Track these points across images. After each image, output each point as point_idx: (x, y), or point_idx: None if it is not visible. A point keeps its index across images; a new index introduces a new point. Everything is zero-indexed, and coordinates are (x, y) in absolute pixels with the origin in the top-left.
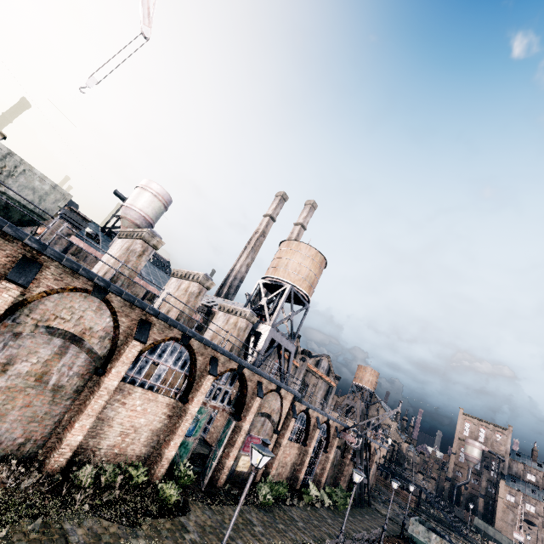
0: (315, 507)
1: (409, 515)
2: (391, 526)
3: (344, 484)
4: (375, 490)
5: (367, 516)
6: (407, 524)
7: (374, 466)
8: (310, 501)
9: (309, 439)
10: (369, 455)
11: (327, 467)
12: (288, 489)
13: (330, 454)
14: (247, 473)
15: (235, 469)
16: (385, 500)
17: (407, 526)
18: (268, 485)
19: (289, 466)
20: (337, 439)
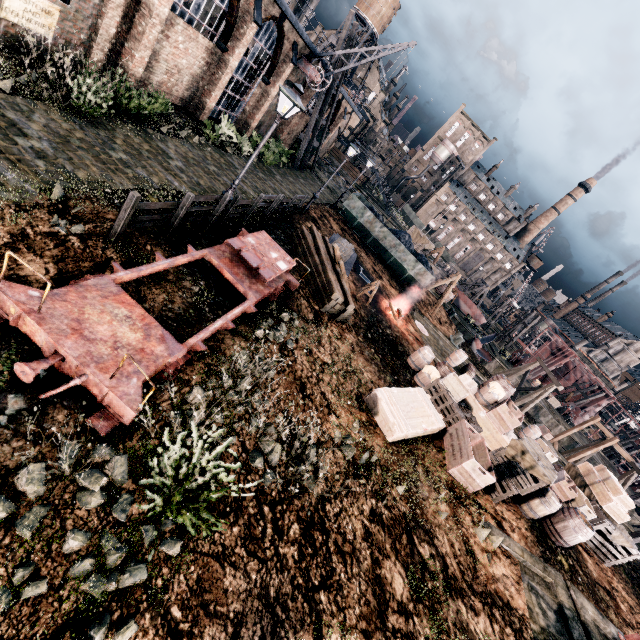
0: (225, 152)
1: (351, 191)
2: (327, 196)
3: (288, 142)
4: (326, 161)
5: (303, 181)
6: (346, 197)
7: (335, 133)
8: (218, 143)
9: (234, 39)
10: (334, 117)
11: (264, 107)
12: (181, 115)
13: (272, 88)
14: (55, 44)
15: None
16: (332, 171)
17: (344, 199)
18: (112, 86)
19: (186, 78)
20: (290, 67)
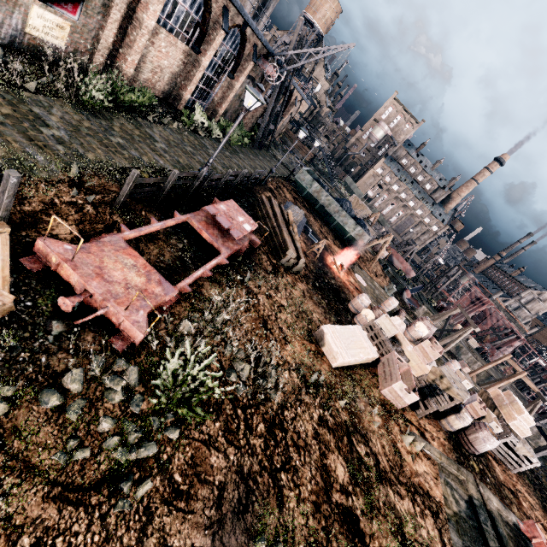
0: (198, 135)
1: (301, 165)
2: (281, 170)
3: (248, 125)
4: (280, 140)
5: (261, 158)
6: (297, 171)
7: (288, 118)
8: (192, 128)
9: (206, 43)
10: (287, 104)
11: (229, 97)
12: (163, 105)
13: (236, 82)
14: (66, 51)
15: (22, 30)
16: (286, 149)
17: (296, 173)
18: (110, 84)
19: (167, 75)
20: (251, 65)
